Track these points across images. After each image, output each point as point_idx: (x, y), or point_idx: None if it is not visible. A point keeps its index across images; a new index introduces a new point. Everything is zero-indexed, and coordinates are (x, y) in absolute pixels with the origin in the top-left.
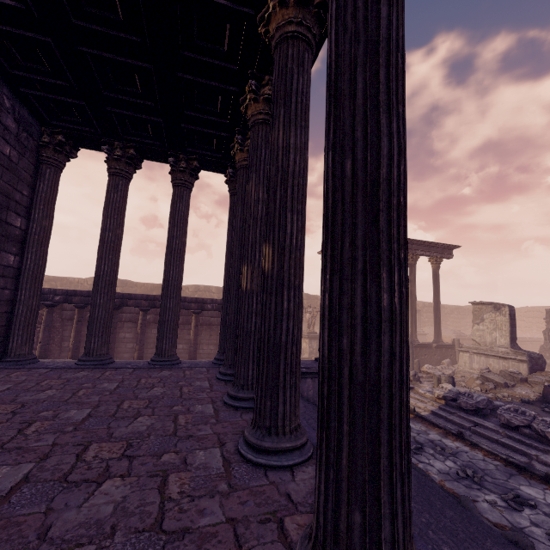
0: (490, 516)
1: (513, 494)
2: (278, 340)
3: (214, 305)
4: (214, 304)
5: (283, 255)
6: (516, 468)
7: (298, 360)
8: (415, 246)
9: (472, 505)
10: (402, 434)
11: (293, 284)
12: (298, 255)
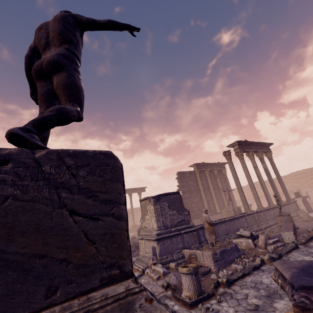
0: None
1: None
2: None
3: None
4: None
5: None
6: None
7: None
8: (130, 190)
9: None
10: None
11: None
12: None
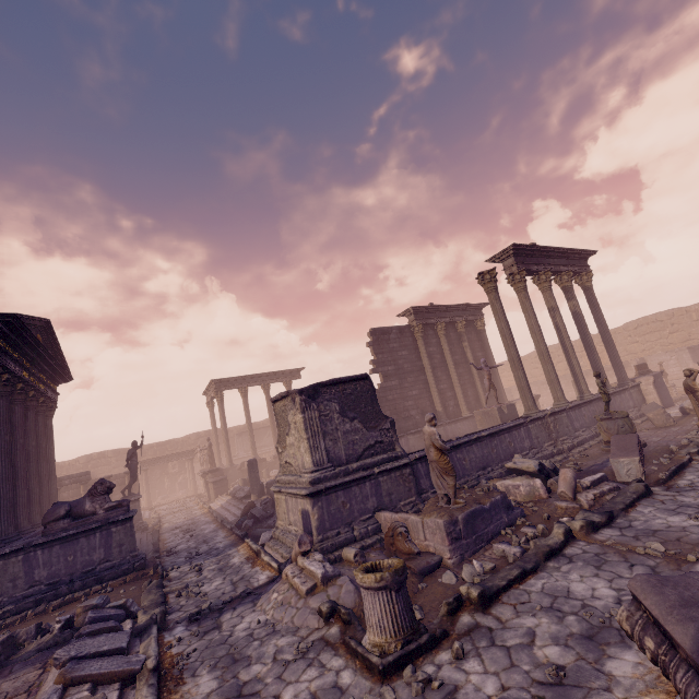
0: (168, 541)
1: (191, 530)
2: (14, 503)
3: (71, 480)
4: (71, 479)
5: (13, 477)
6: (215, 519)
7: (24, 506)
8: (266, 377)
9: (155, 539)
10: (5, 514)
11: (18, 485)
12: (20, 475)
